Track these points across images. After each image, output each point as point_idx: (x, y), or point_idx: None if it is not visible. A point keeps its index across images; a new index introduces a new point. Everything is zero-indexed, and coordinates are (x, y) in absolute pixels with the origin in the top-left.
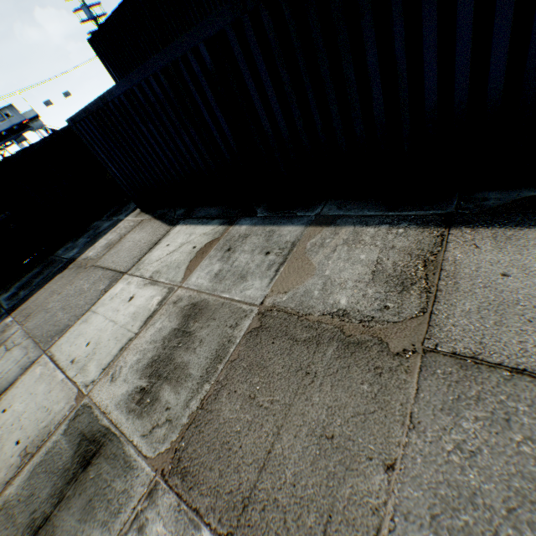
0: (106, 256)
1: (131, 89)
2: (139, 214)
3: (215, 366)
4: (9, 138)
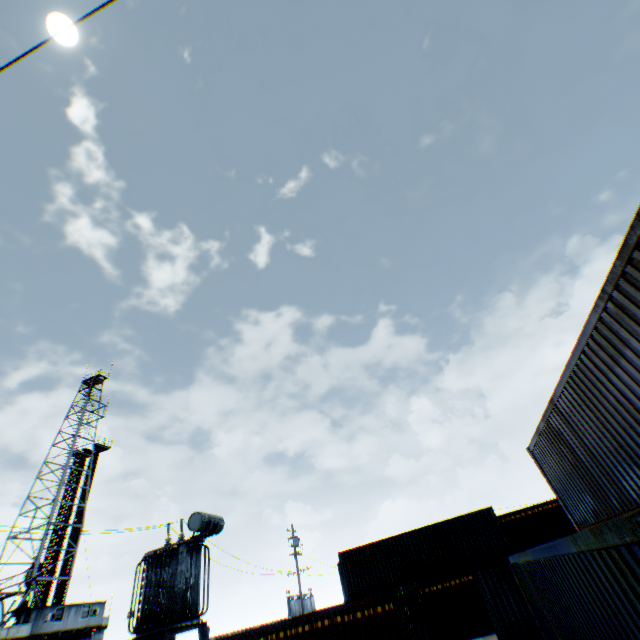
0: None
1: None
2: None
3: None
4: None
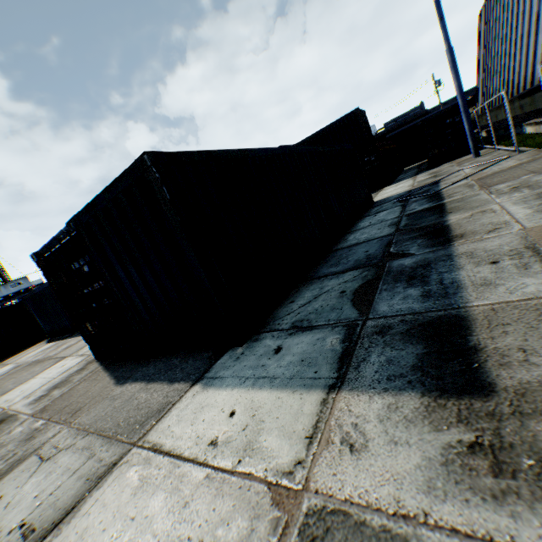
0: (12, 360)
1: (41, 290)
2: (45, 341)
3: (6, 376)
4: (14, 298)
